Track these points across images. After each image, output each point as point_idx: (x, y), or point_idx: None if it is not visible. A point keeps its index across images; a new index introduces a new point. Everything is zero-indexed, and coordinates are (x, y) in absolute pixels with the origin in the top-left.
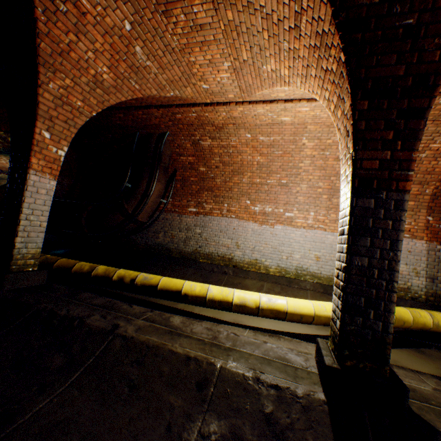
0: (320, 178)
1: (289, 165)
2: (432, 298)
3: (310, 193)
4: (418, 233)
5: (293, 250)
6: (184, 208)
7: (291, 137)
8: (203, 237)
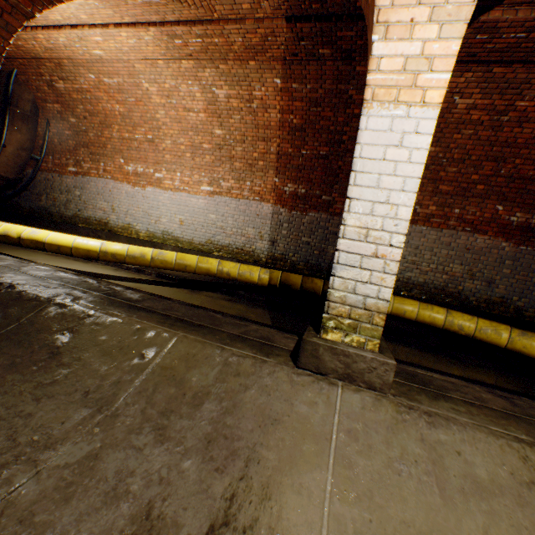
0: (180, 133)
1: (148, 116)
2: (271, 260)
3: (176, 152)
4: (267, 196)
5: (161, 214)
6: (64, 167)
7: (132, 79)
8: (83, 200)
